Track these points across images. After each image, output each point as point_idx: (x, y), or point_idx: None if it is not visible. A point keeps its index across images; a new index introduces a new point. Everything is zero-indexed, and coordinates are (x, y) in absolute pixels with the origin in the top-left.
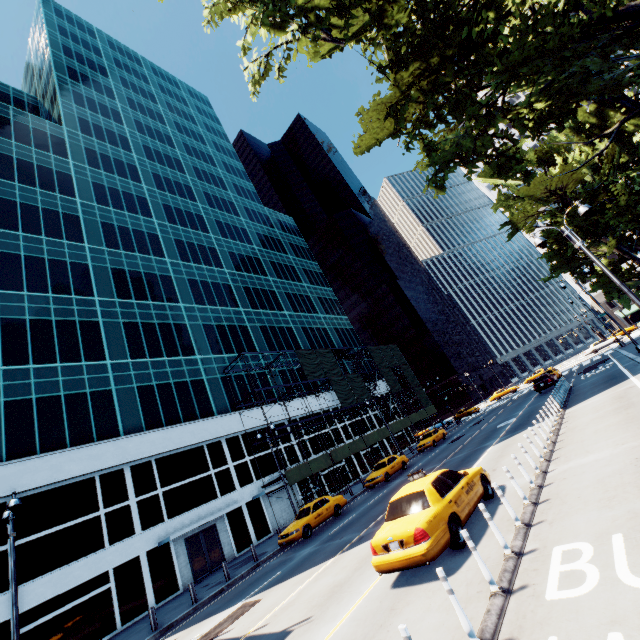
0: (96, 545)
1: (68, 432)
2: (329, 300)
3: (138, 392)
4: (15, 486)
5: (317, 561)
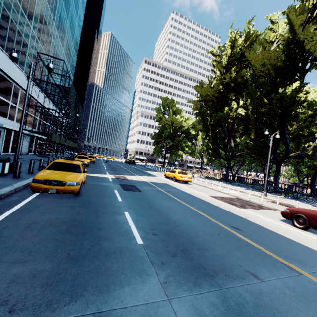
0: None
1: None
2: (74, 64)
3: (2, 11)
4: None
5: (129, 175)
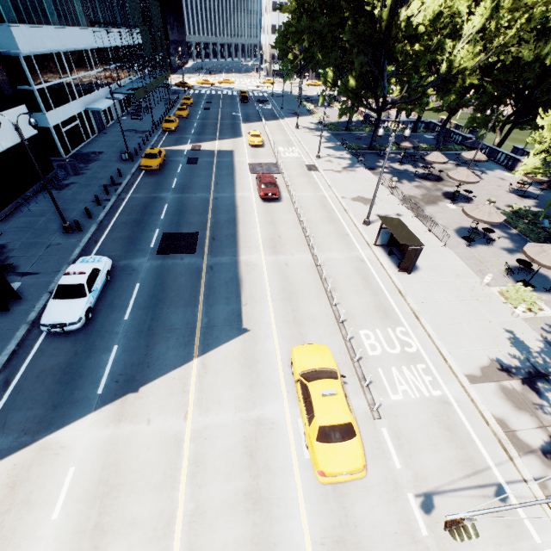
0: (68, 99)
1: (30, 7)
2: None
3: None
4: (34, 47)
5: (209, 141)
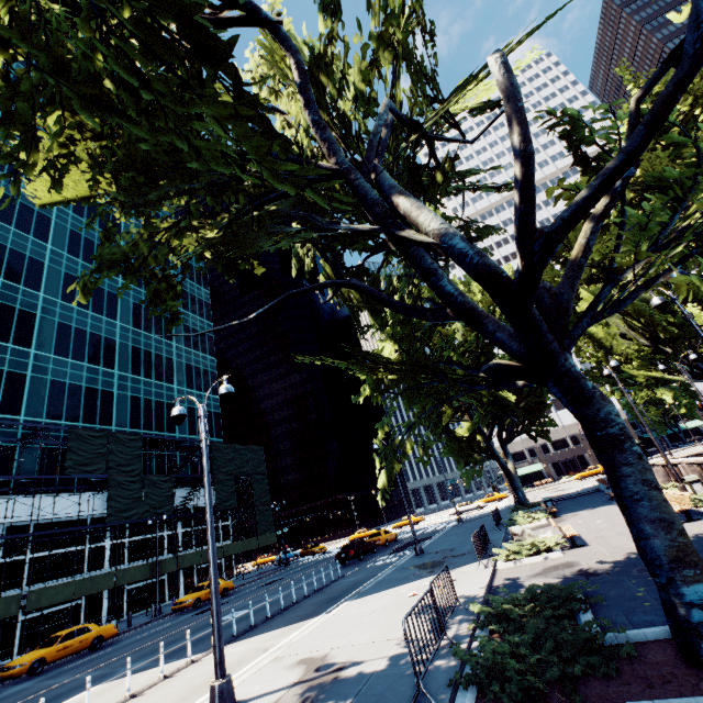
0: None
1: None
2: (203, 371)
3: None
4: None
5: None
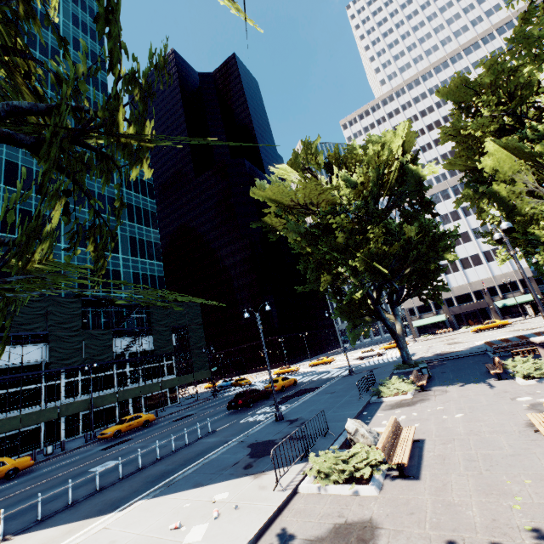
0: None
1: None
2: (146, 242)
3: None
4: None
5: None
